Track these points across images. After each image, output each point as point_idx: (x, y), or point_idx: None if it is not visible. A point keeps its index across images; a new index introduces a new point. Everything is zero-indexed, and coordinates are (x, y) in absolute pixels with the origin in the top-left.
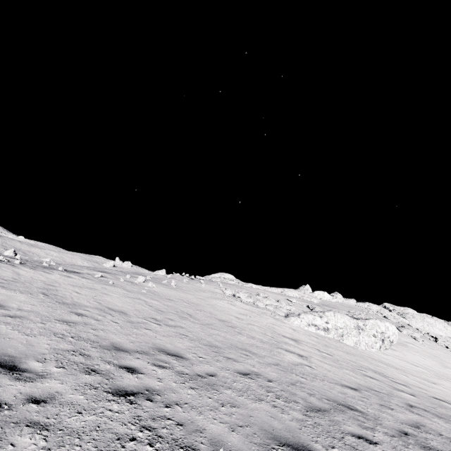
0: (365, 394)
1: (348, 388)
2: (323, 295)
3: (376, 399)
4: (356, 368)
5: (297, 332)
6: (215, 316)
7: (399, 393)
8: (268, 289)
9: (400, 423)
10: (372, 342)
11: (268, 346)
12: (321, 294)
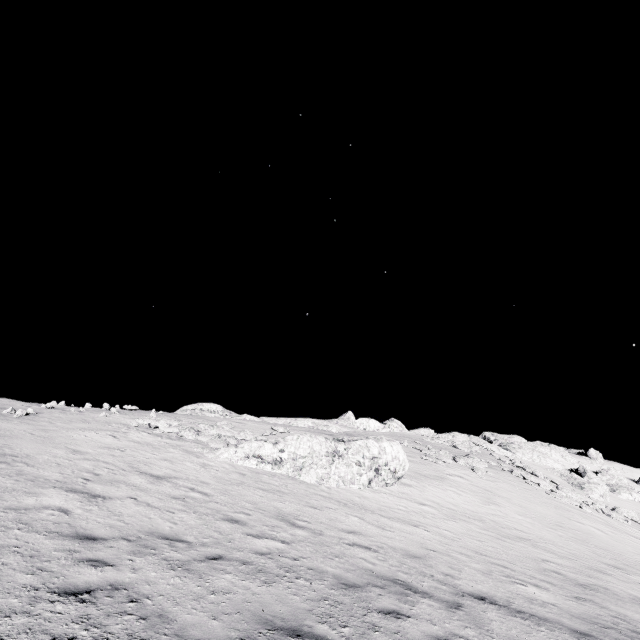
0: (103, 545)
1: (70, 538)
2: (368, 424)
3: (111, 552)
4: (236, 510)
5: (206, 468)
6: (2, 450)
7: (252, 541)
8: (271, 420)
9: (32, 588)
10: (353, 475)
11: (25, 485)
12: (365, 422)
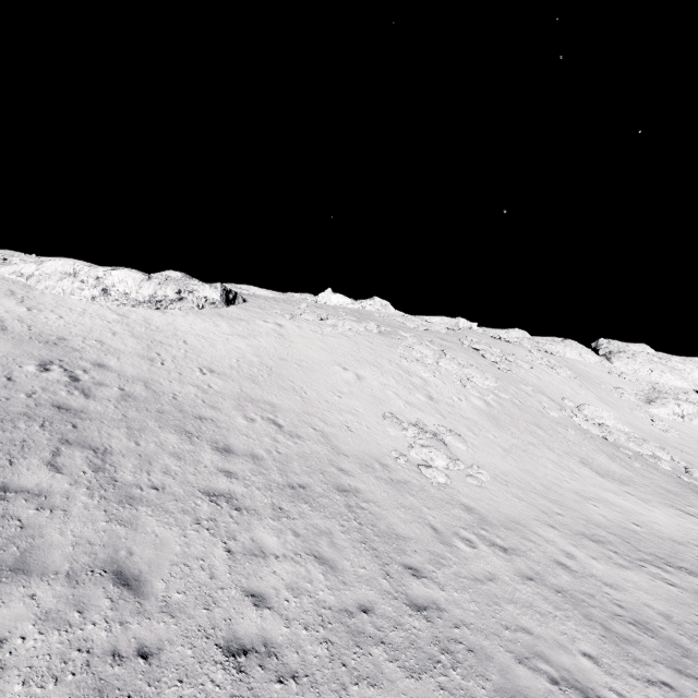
0: None
1: None
2: (329, 298)
3: None
4: None
5: None
6: None
7: None
8: None
9: None
10: (75, 289)
11: None
12: (326, 296)
